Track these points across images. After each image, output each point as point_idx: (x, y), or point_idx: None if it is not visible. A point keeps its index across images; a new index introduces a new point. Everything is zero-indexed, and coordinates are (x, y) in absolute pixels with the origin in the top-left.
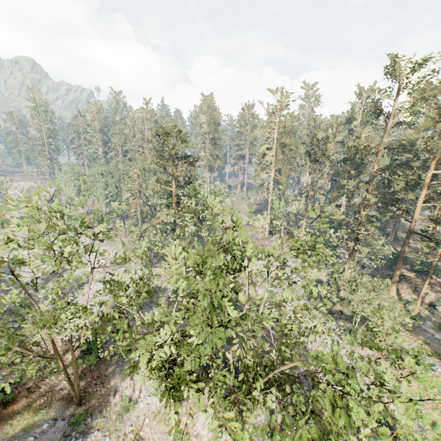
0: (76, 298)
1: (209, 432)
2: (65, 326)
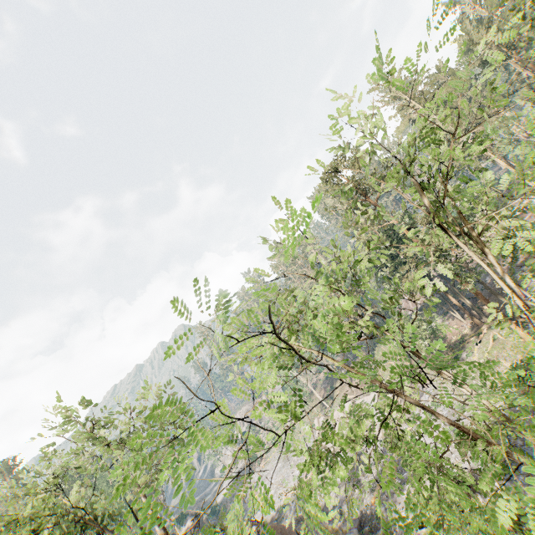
0: None
1: None
2: None
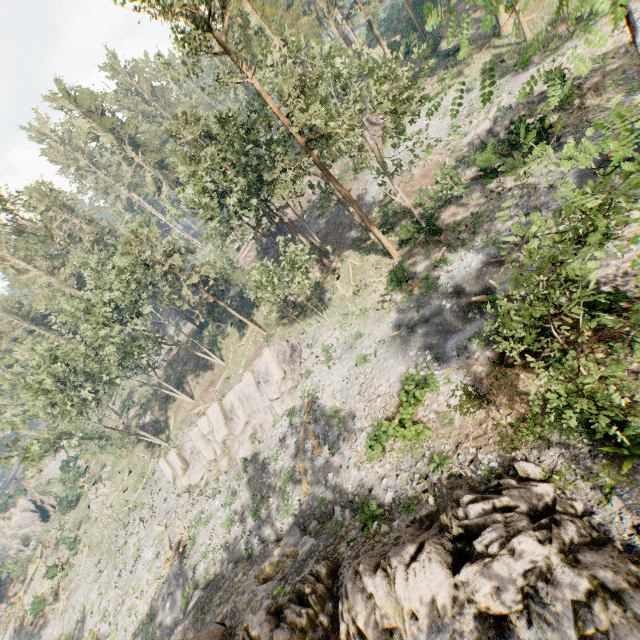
0: (344, 417)
1: None
2: (424, 421)
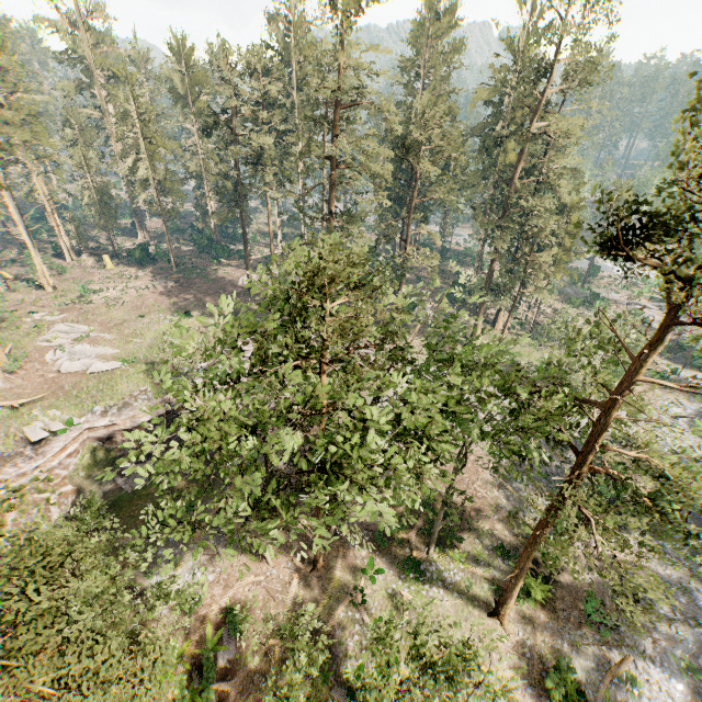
0: None
1: None
2: None
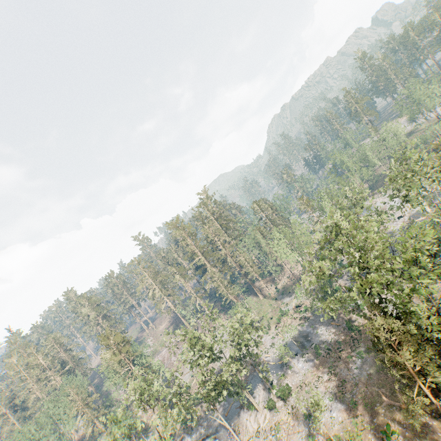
0: None
1: (255, 423)
2: None
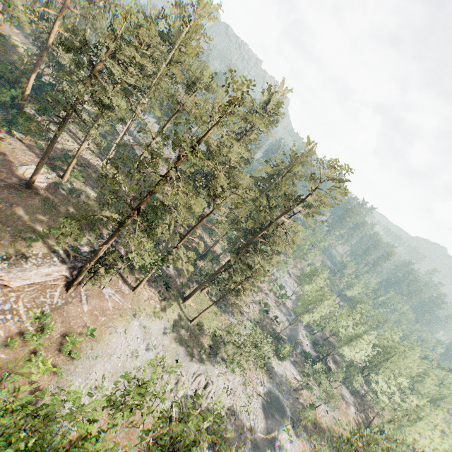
0: None
1: None
2: None
